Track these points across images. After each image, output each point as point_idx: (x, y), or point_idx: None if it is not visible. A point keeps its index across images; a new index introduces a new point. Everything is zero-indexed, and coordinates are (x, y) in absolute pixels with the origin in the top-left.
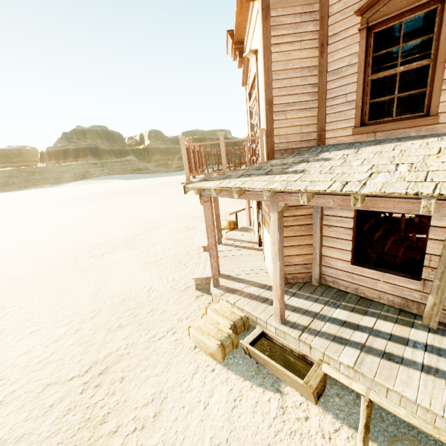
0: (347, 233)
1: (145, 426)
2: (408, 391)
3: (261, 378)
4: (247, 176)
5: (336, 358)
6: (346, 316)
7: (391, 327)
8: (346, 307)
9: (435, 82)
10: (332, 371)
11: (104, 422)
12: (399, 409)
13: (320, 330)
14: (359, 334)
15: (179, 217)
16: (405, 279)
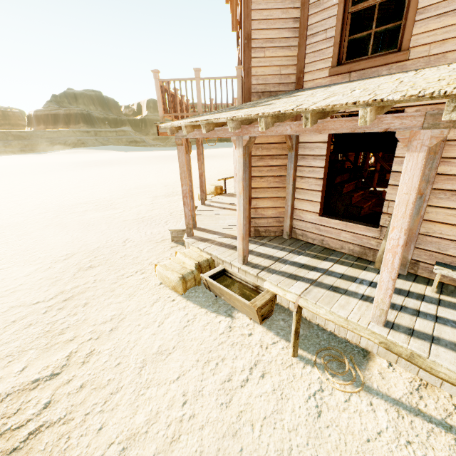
0: (317, 184)
1: (101, 337)
2: (343, 312)
3: (217, 306)
4: (218, 113)
5: (286, 289)
6: (307, 260)
7: (345, 270)
8: (309, 255)
9: (409, 12)
10: (271, 286)
11: (62, 334)
12: (320, 309)
13: (279, 270)
14: (313, 273)
15: (169, 185)
16: (365, 227)
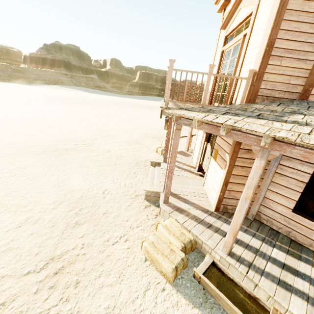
0: (298, 185)
1: None
2: None
3: (209, 307)
4: (235, 115)
5: (285, 306)
6: (284, 257)
7: None
8: (282, 248)
9: None
10: None
11: None
12: None
13: (265, 270)
14: (300, 281)
15: (129, 131)
16: None
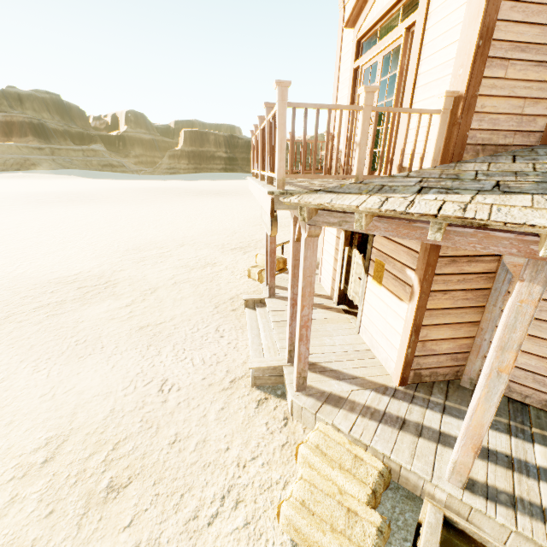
0: None
1: None
2: None
3: None
4: (448, 192)
5: None
6: None
7: None
8: None
9: None
10: None
11: None
12: None
13: (544, 505)
14: None
15: (186, 243)
16: None
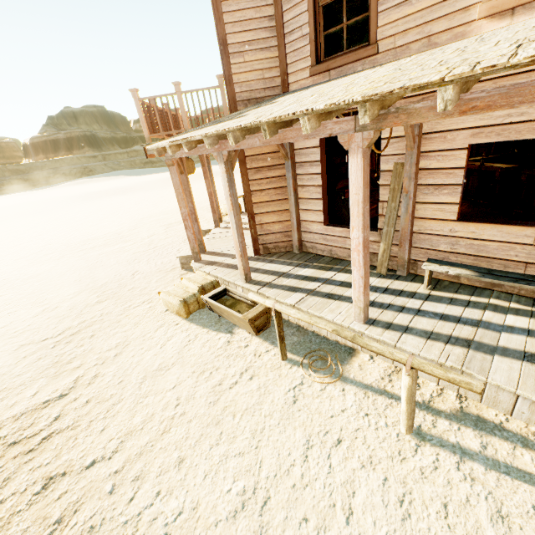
0: (318, 192)
1: (106, 362)
2: (331, 315)
3: (219, 325)
4: (200, 129)
5: (283, 301)
6: (311, 272)
7: (347, 277)
8: (315, 267)
9: (371, 4)
10: (254, 296)
11: (70, 363)
12: (291, 310)
13: (280, 284)
14: (314, 283)
15: None
16: None
